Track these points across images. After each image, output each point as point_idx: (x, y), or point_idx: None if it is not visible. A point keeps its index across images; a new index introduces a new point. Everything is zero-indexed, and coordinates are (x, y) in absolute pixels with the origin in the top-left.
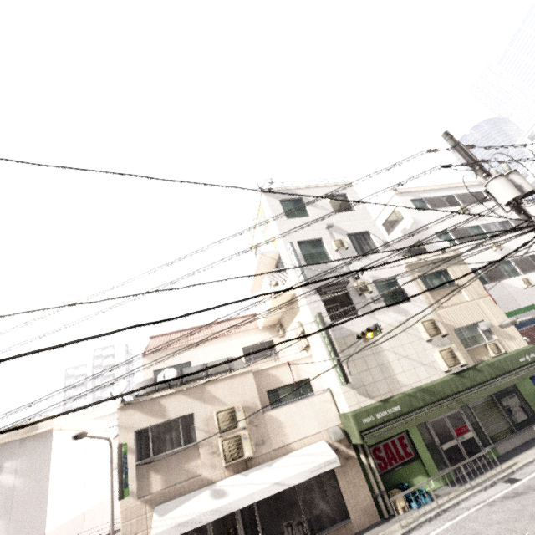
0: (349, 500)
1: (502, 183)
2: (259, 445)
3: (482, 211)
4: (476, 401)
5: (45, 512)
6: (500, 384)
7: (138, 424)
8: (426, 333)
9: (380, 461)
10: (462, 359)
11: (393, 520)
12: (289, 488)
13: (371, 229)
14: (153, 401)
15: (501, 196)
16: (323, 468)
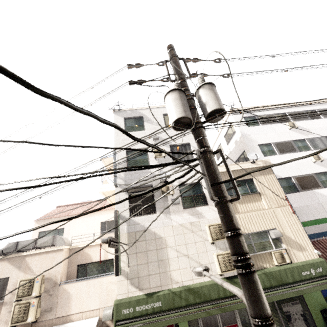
0: None
1: (171, 100)
2: (47, 312)
3: (311, 126)
4: None
5: None
6: (271, 296)
7: None
8: (210, 237)
9: None
10: None
11: None
12: None
13: (192, 141)
14: None
15: (169, 117)
16: None
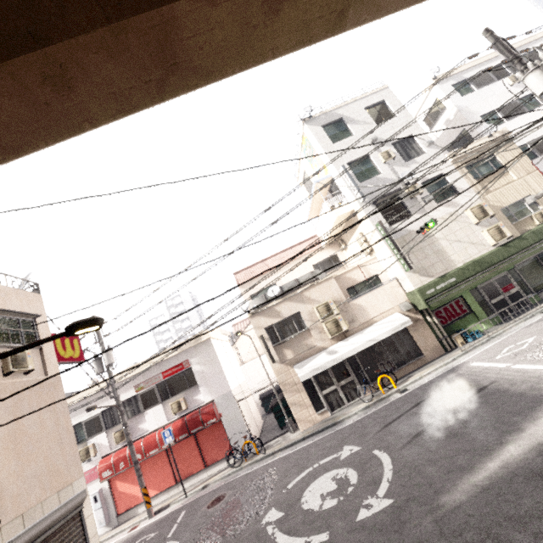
0: (421, 345)
1: (537, 76)
2: (350, 323)
3: None
4: (521, 265)
5: (226, 380)
6: (542, 245)
7: (265, 324)
8: (475, 218)
9: (442, 319)
10: (508, 233)
11: (454, 350)
12: (377, 345)
13: (414, 132)
14: (269, 309)
15: (536, 88)
16: (401, 327)
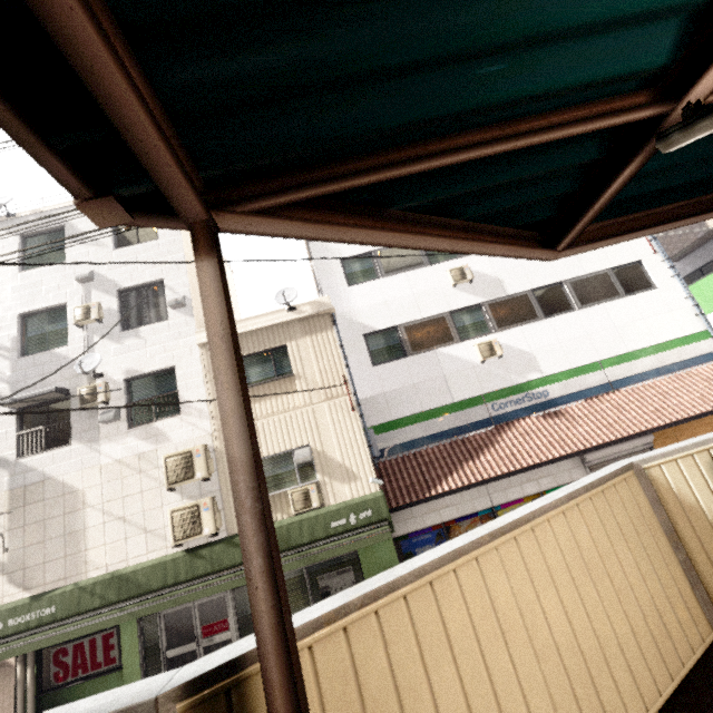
0: None
1: None
2: None
3: None
4: None
5: None
6: None
7: None
8: (164, 479)
9: (60, 669)
10: (210, 526)
11: None
12: None
13: (170, 275)
14: None
15: None
16: None
